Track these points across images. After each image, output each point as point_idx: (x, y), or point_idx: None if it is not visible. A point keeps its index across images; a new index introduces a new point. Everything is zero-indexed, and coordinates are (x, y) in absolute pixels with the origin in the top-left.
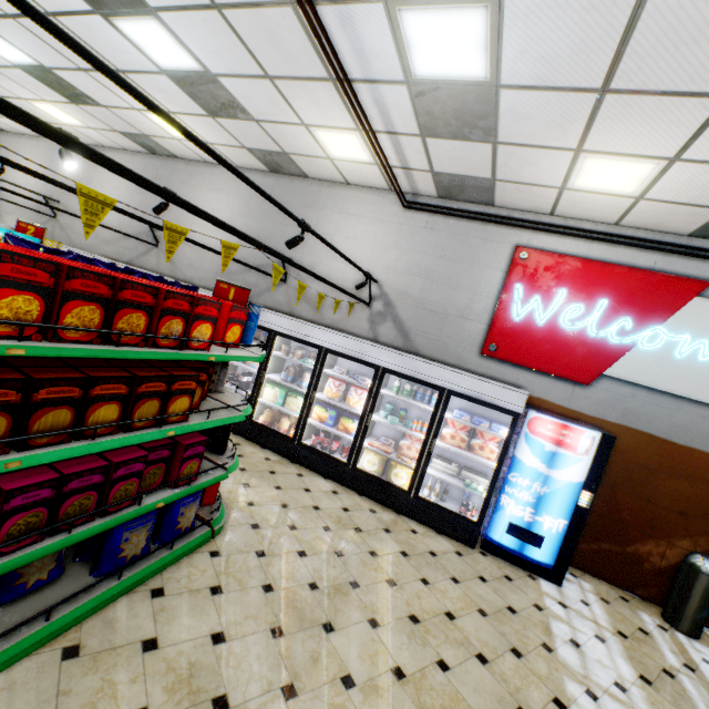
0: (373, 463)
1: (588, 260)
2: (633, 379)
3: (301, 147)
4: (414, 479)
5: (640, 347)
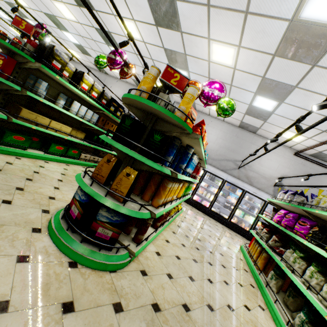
0: None
1: None
2: None
3: (271, 130)
4: None
5: None
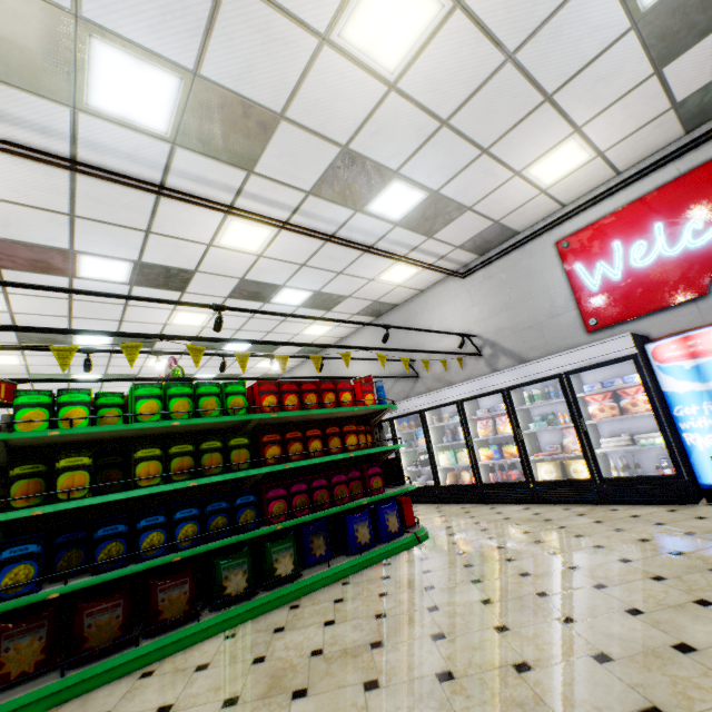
0: (550, 471)
1: (618, 210)
2: None
3: (380, 292)
4: (589, 464)
5: None
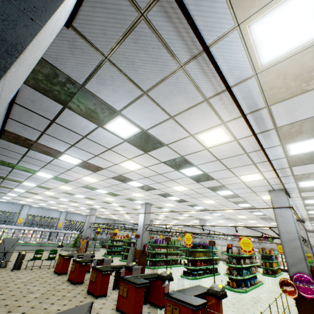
0: None
1: None
2: None
3: None
4: None
5: None
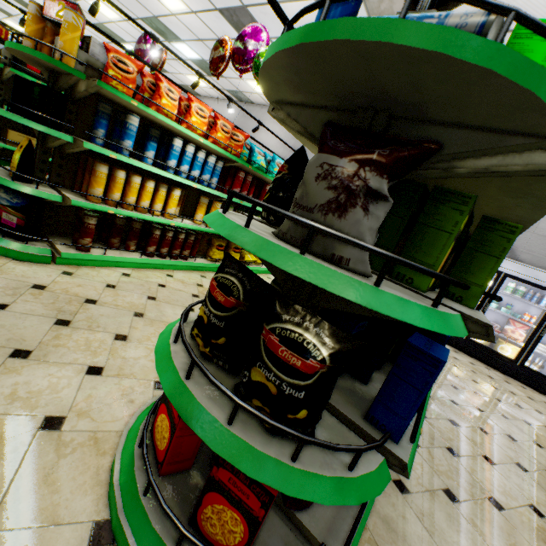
0: None
1: None
2: None
3: None
4: (522, 353)
5: None
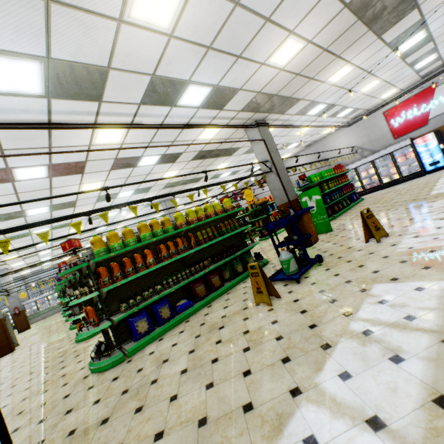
0: (387, 180)
1: (403, 102)
2: (436, 114)
3: (317, 137)
4: (398, 174)
5: (432, 107)
